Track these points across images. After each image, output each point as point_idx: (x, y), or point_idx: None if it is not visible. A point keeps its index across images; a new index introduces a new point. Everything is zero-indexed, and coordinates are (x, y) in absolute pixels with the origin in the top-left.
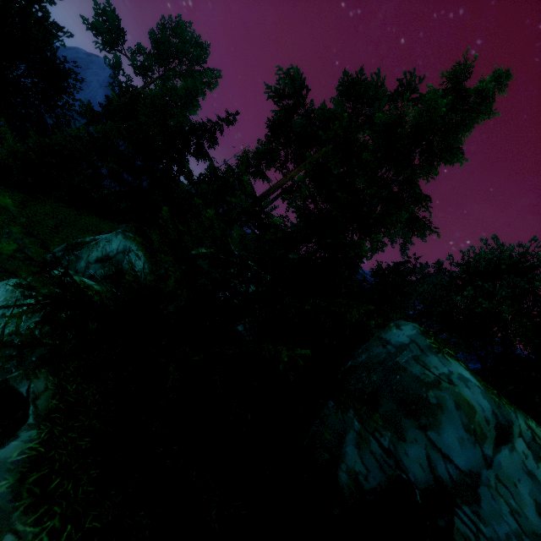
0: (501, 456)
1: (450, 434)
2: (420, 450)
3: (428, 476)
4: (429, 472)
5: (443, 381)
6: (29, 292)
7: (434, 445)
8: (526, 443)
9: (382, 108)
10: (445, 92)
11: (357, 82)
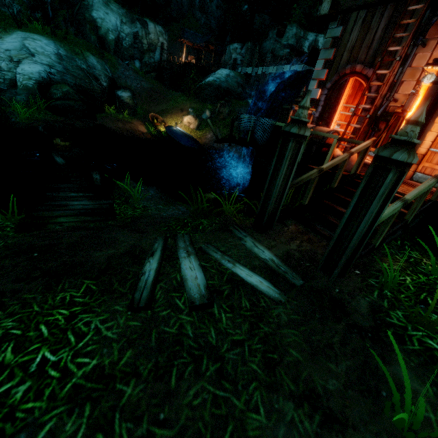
0: None
1: None
2: None
3: None
4: None
5: None
6: (110, 7)
7: None
8: None
9: None
10: None
11: None
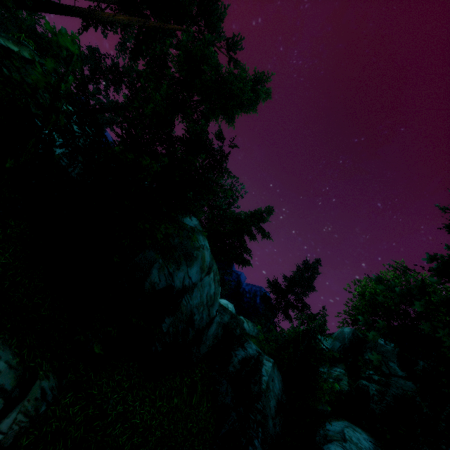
0: (206, 277)
1: (195, 269)
2: (182, 274)
3: (181, 284)
4: (182, 283)
5: (201, 248)
6: None
7: (188, 273)
8: (213, 274)
9: (215, 43)
10: (250, 81)
11: (213, 0)
